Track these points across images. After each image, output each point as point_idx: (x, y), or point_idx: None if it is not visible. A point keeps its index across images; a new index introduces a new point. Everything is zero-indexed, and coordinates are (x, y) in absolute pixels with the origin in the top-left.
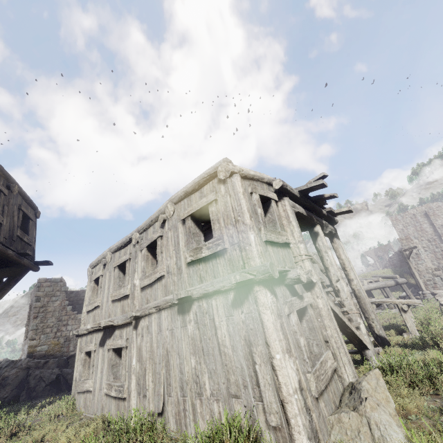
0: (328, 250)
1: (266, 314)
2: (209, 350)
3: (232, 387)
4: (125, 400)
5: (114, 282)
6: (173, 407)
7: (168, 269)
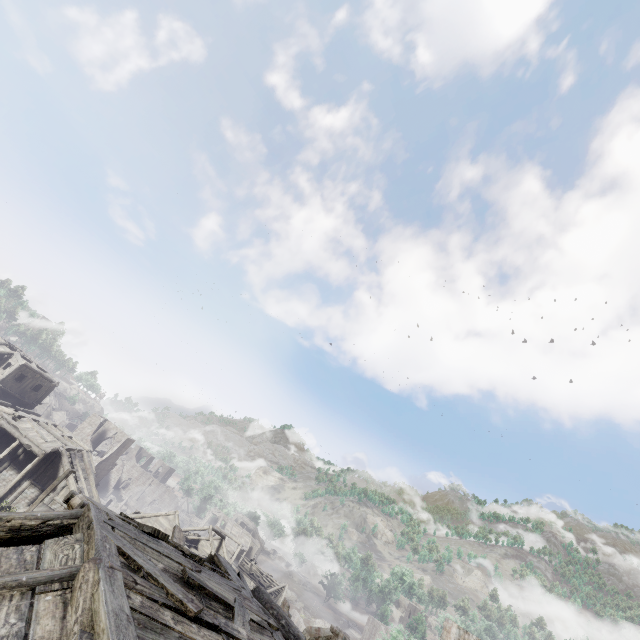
0: (6, 450)
1: None
2: None
3: None
4: None
5: None
6: None
7: None
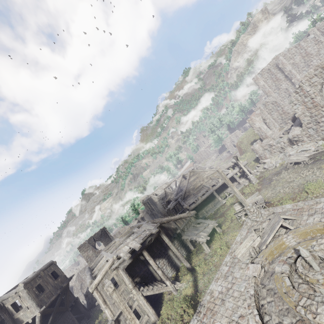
0: (150, 261)
1: None
2: None
3: None
4: None
5: None
6: None
7: None
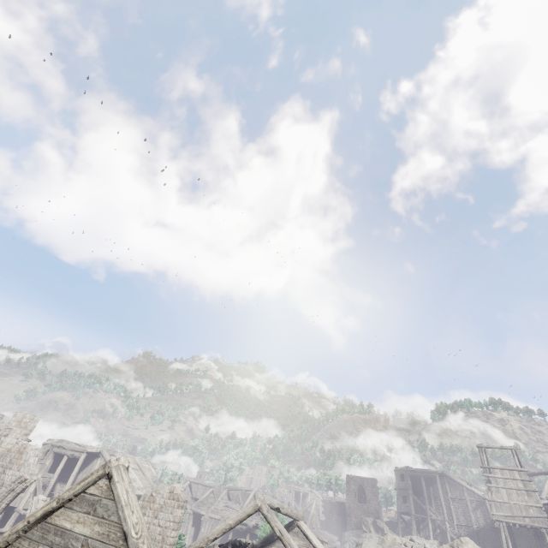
0: None
1: None
2: None
3: None
4: None
5: None
6: None
7: None
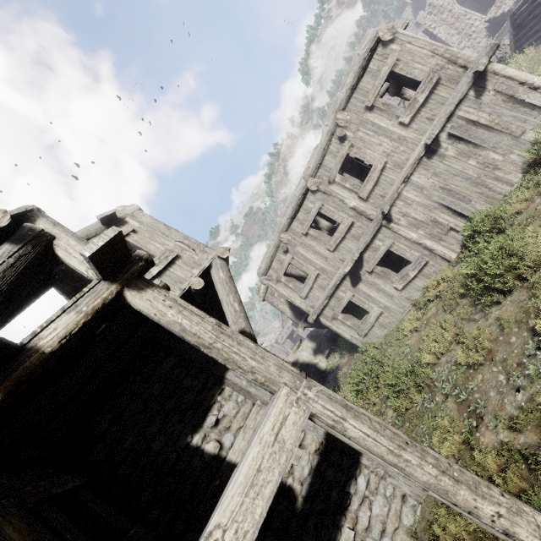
0: None
1: (509, 71)
2: (482, 138)
3: (517, 131)
4: (428, 263)
5: (318, 239)
6: (480, 201)
7: (386, 153)
